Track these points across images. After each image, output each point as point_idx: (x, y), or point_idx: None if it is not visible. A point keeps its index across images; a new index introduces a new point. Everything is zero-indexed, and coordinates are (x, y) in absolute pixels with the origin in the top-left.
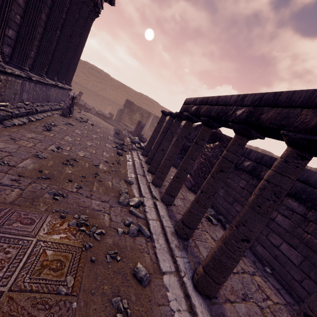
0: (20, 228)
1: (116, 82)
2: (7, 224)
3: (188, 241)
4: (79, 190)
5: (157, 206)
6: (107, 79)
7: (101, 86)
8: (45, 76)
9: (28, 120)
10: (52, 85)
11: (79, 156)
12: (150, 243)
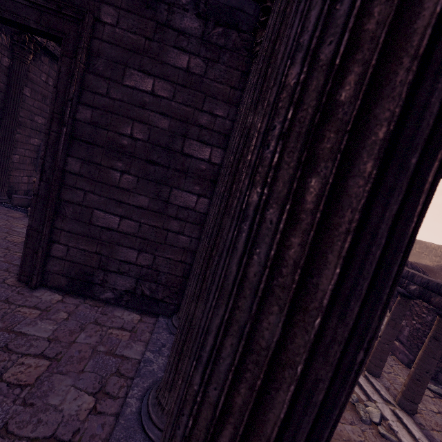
0: None
1: None
2: None
3: None
4: None
5: (403, 420)
6: None
7: None
8: None
9: None
10: None
11: None
12: None
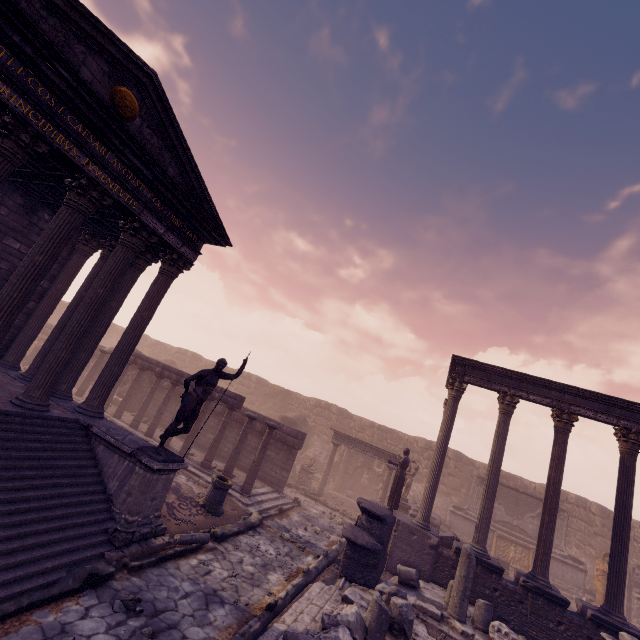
0: None
1: None
2: None
3: (138, 429)
4: None
5: (114, 420)
6: None
7: None
8: None
9: None
10: None
11: None
12: None
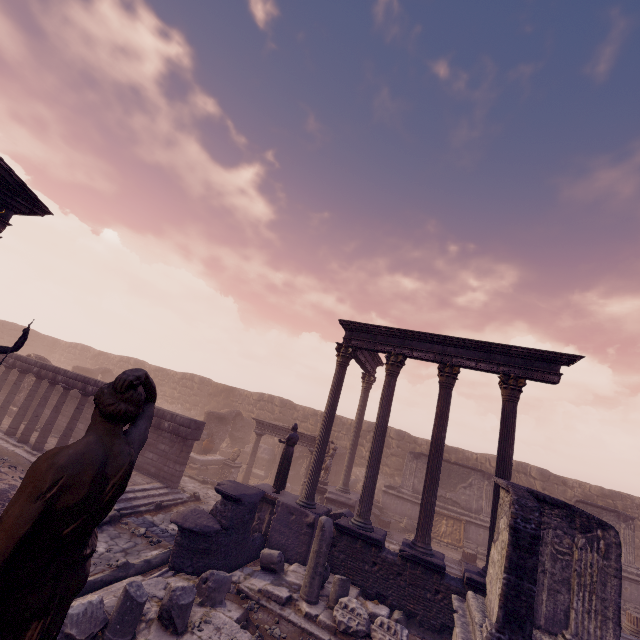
0: None
1: None
2: None
3: (15, 436)
4: None
5: None
6: None
7: None
8: None
9: None
10: None
11: None
12: None
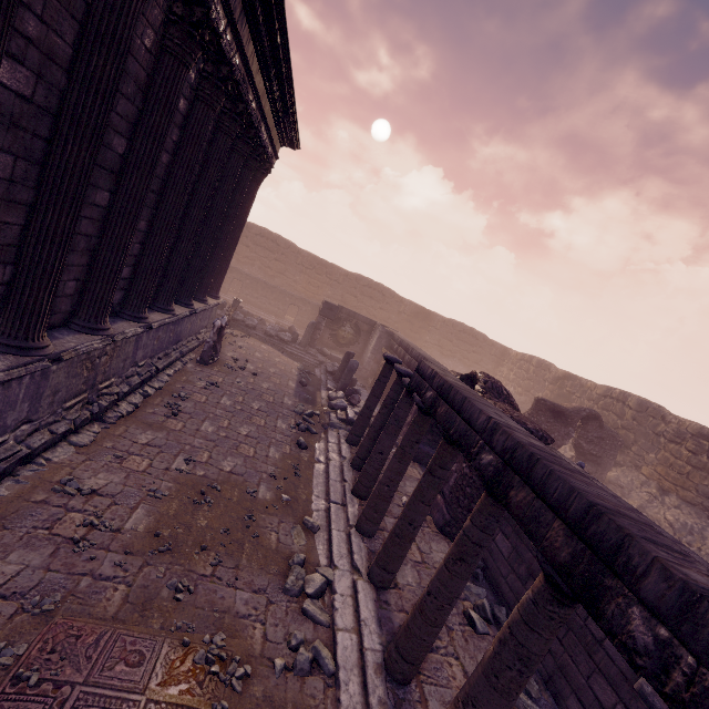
0: (124, 675)
1: (307, 257)
2: (108, 668)
3: (408, 687)
4: (217, 569)
5: (358, 595)
6: (290, 254)
7: (278, 267)
8: (175, 300)
9: (144, 396)
10: (186, 315)
11: (224, 474)
12: (333, 690)
